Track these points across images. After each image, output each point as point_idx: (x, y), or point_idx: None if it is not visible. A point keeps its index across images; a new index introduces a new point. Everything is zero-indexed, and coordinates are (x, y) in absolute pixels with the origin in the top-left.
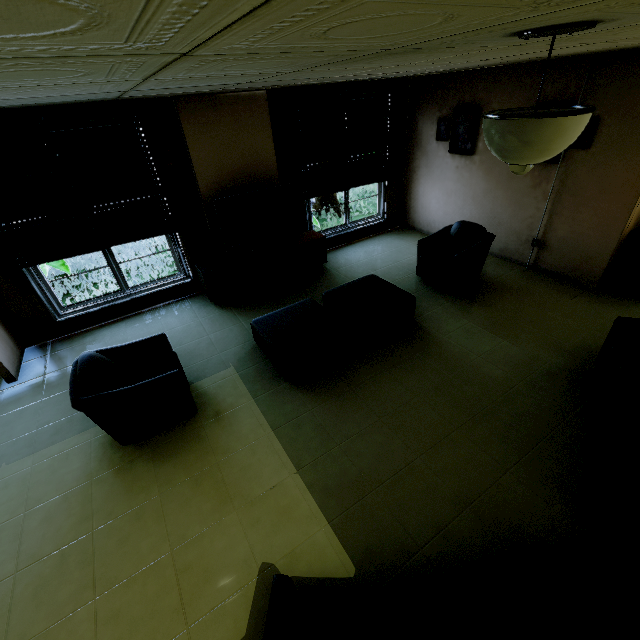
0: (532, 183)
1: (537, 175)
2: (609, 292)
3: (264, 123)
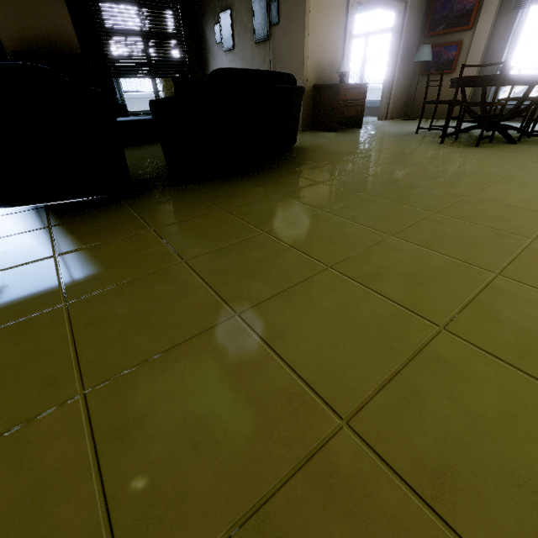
0: (262, 60)
1: (263, 53)
2: (309, 131)
3: (59, 2)
